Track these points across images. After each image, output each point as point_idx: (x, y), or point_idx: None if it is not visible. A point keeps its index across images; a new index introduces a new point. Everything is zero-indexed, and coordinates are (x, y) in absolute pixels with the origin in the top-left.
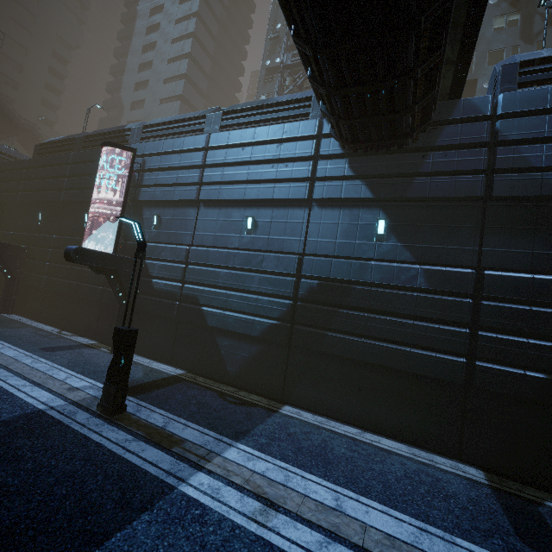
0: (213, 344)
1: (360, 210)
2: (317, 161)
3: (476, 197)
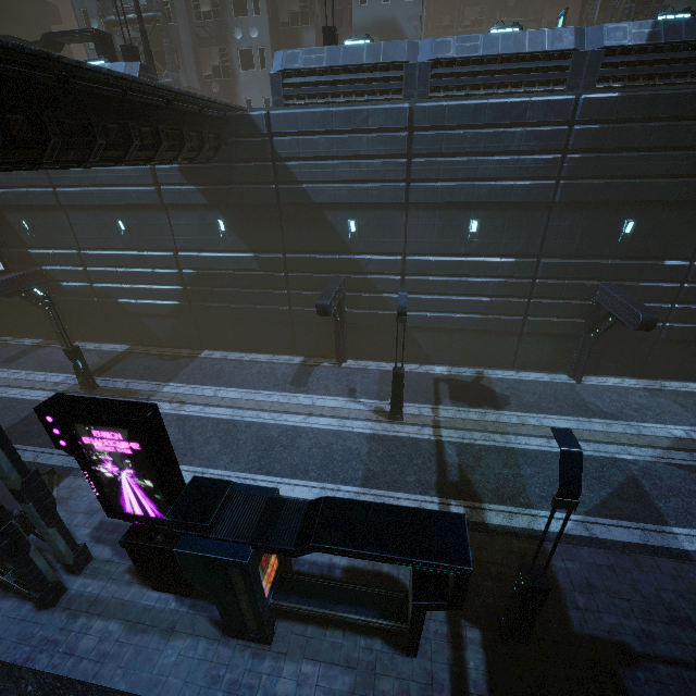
0: (141, 324)
1: (204, 213)
2: (155, 167)
3: (272, 204)
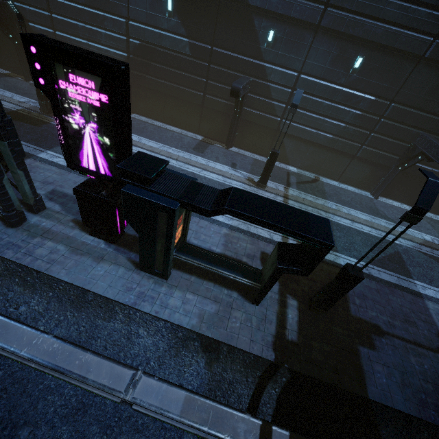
0: None
1: None
2: None
3: None
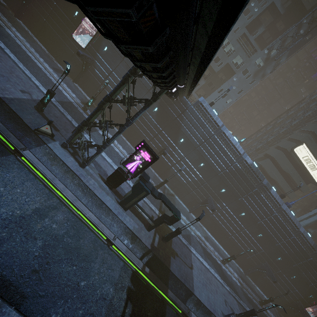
0: None
1: (155, 103)
2: None
3: (172, 119)
